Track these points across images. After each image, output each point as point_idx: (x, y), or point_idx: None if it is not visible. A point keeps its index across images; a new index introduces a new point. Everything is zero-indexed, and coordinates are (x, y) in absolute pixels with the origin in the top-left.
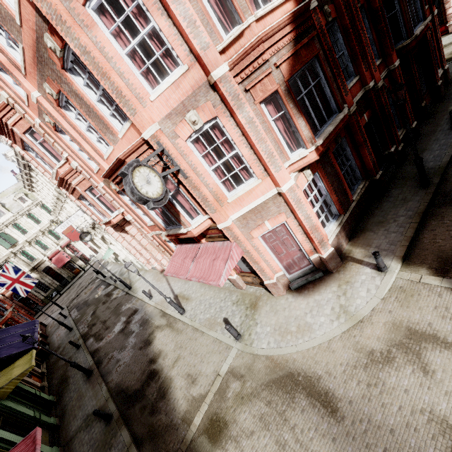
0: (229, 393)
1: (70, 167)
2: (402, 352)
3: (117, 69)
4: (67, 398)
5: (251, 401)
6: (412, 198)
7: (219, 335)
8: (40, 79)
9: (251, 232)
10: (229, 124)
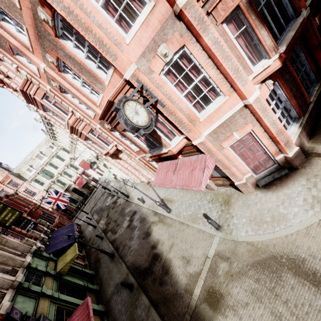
0: (220, 272)
1: (75, 117)
2: None
3: (96, 22)
4: (101, 272)
5: (240, 278)
6: None
7: (201, 226)
8: (43, 52)
9: (222, 143)
10: (196, 50)
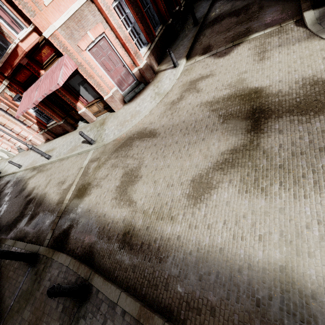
0: (90, 170)
1: None
2: (187, 92)
3: None
4: None
5: (105, 163)
6: (190, 32)
7: (79, 150)
8: None
9: (78, 43)
10: None
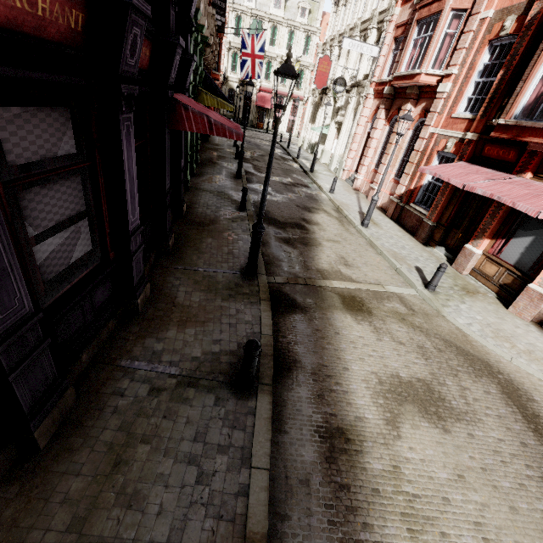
0: (388, 304)
1: None
2: None
3: None
4: (209, 171)
5: (415, 330)
6: None
7: (403, 268)
8: None
9: None
10: None
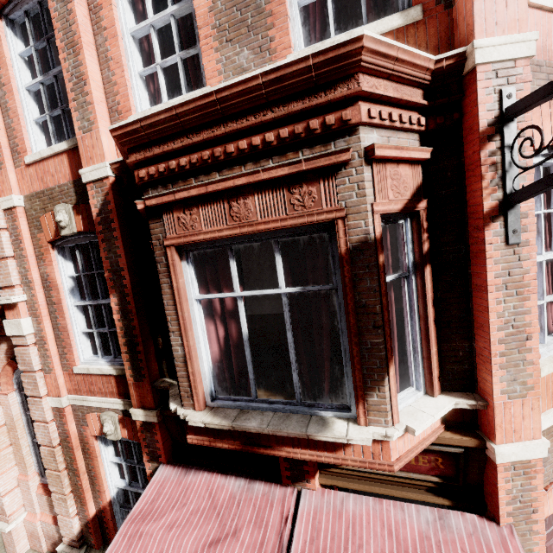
0: None
1: None
2: None
3: None
4: None
5: None
6: None
7: None
8: None
9: (545, 492)
10: None
